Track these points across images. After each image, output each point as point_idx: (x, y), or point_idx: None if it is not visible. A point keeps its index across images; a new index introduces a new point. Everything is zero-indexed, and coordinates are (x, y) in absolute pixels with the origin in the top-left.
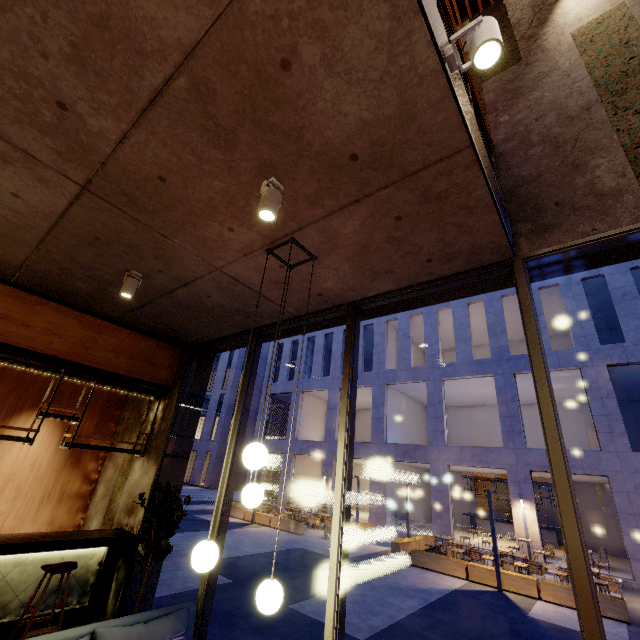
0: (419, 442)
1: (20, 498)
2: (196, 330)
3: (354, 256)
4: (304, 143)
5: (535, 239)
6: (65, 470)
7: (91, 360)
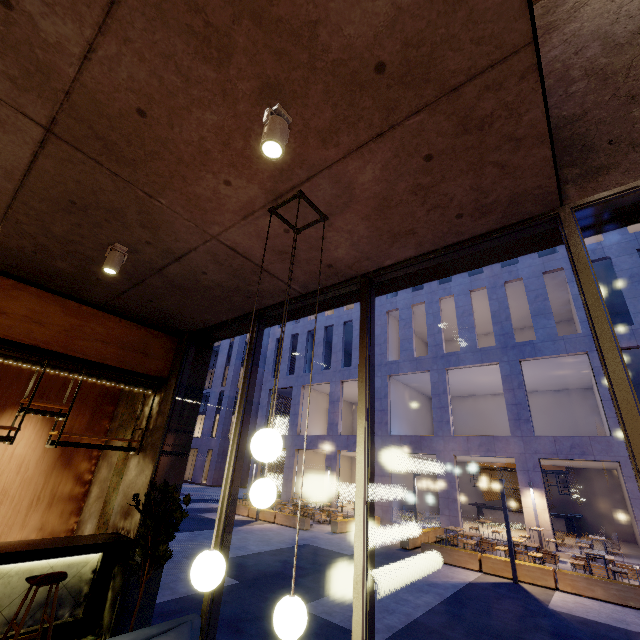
0: (423, 433)
1: (6, 503)
2: (192, 315)
3: (371, 213)
4: (318, 48)
5: (586, 184)
6: (55, 471)
7: (77, 350)
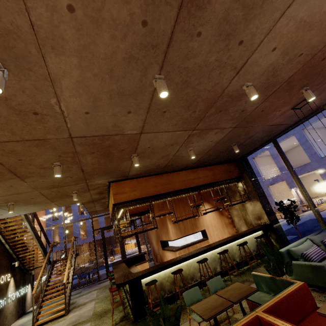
0: None
1: (217, 229)
2: (244, 152)
3: None
4: (322, 72)
5: None
6: (221, 217)
7: (218, 179)
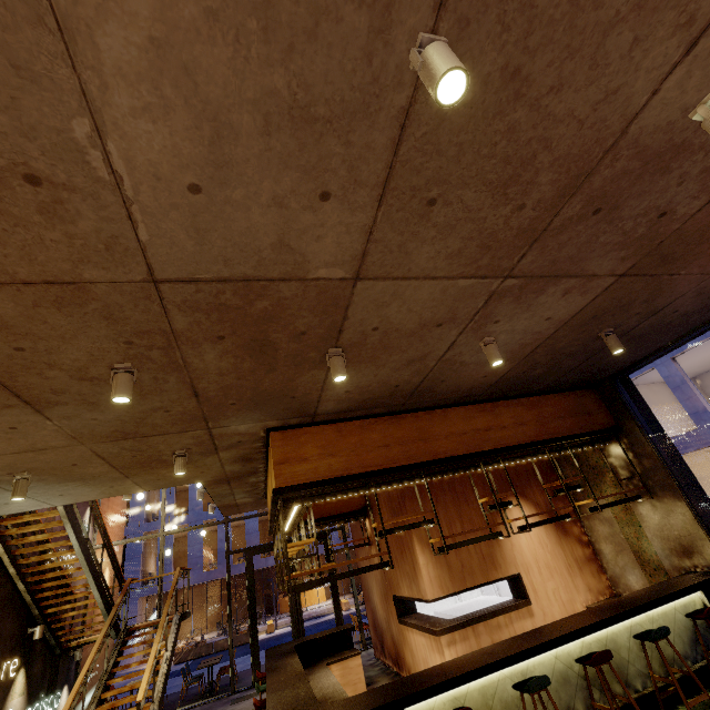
0: None
1: (554, 574)
2: (625, 359)
3: None
4: None
5: None
6: (562, 540)
7: (553, 432)
